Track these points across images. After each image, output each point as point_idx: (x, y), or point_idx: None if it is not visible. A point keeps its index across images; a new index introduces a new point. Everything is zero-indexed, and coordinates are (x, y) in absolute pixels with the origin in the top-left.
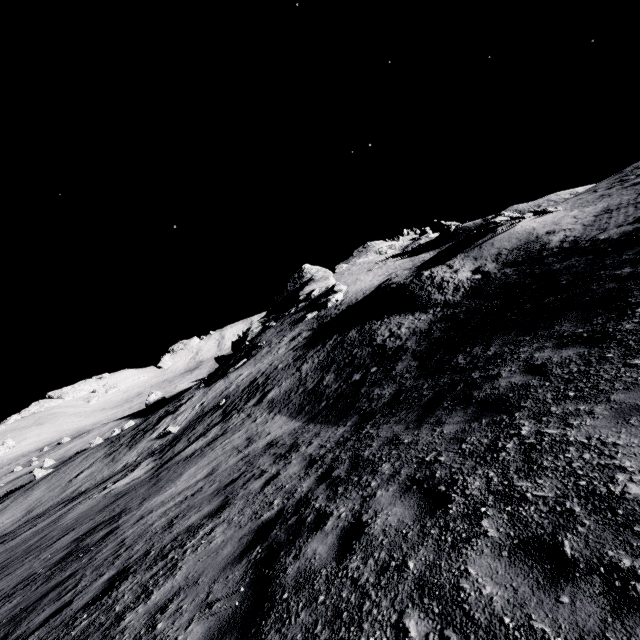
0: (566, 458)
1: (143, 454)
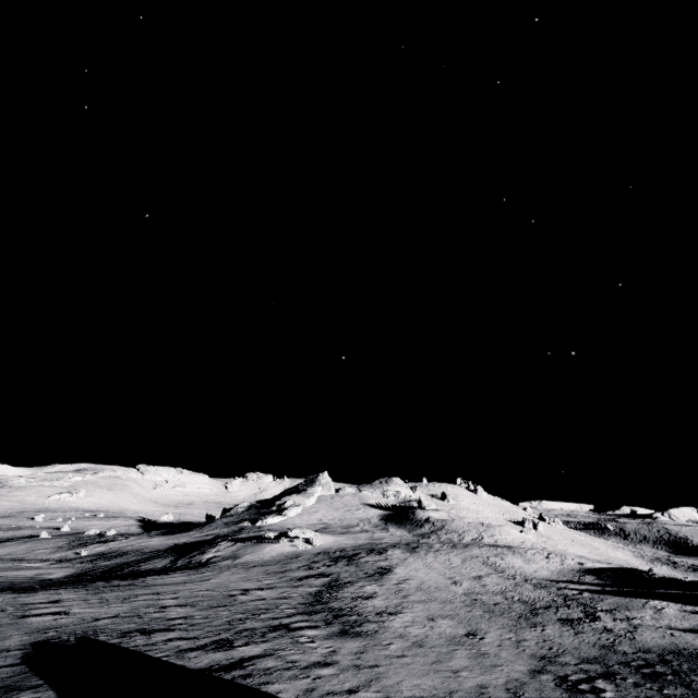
0: None
1: (61, 557)
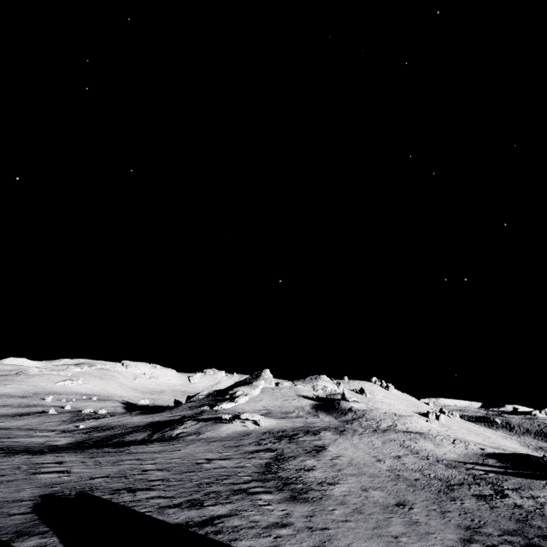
0: (5, 446)
1: (64, 429)
